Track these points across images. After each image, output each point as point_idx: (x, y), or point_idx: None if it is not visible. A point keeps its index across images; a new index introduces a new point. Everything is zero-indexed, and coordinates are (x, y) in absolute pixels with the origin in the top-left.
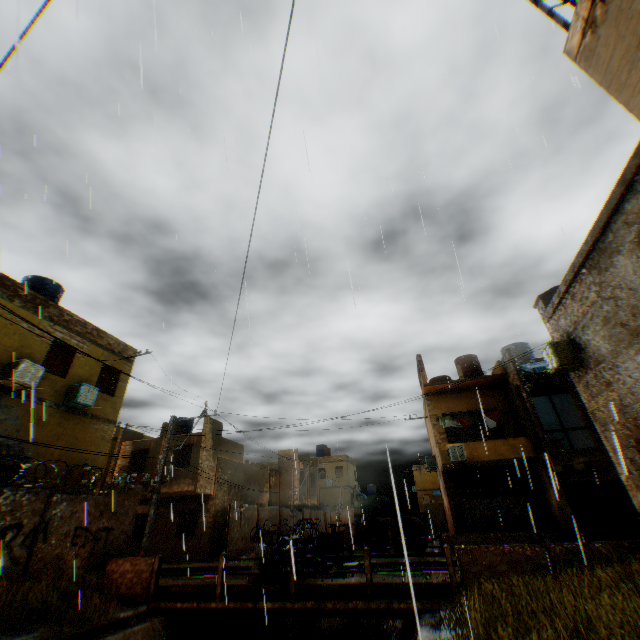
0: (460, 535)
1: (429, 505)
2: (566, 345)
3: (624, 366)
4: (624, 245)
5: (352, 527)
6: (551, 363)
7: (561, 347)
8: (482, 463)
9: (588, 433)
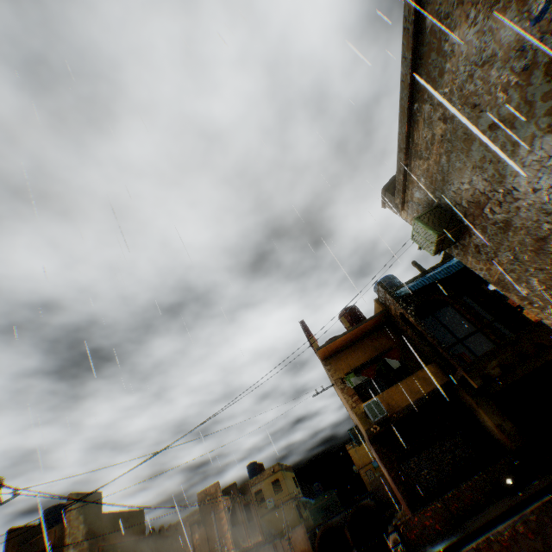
0: (417, 514)
1: (374, 481)
2: (435, 213)
3: (520, 180)
4: (452, 9)
5: (309, 546)
6: (428, 240)
7: (430, 217)
8: (404, 410)
9: (485, 333)
